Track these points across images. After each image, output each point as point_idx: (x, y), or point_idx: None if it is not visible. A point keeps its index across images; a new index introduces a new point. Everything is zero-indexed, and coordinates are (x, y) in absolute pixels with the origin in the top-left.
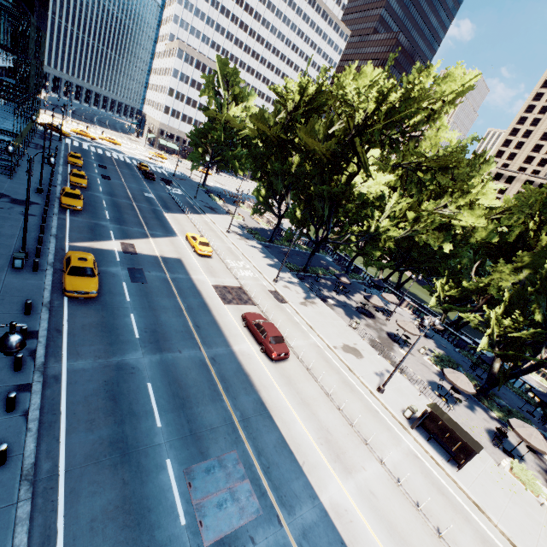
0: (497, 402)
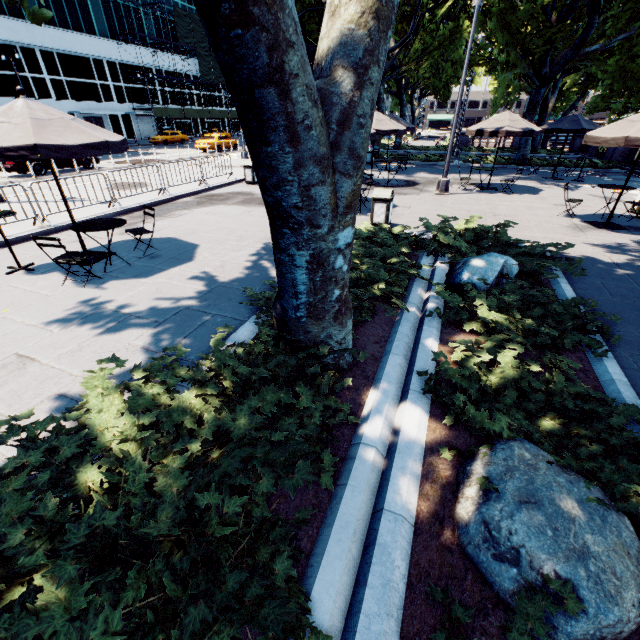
0: (474, 471)
